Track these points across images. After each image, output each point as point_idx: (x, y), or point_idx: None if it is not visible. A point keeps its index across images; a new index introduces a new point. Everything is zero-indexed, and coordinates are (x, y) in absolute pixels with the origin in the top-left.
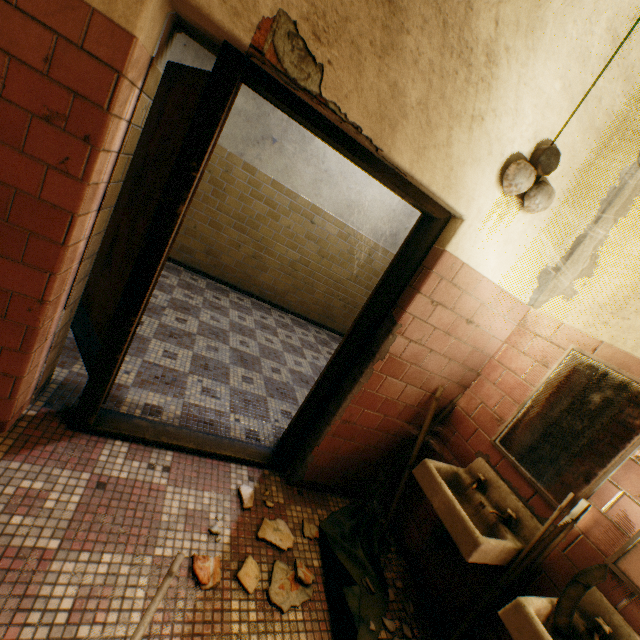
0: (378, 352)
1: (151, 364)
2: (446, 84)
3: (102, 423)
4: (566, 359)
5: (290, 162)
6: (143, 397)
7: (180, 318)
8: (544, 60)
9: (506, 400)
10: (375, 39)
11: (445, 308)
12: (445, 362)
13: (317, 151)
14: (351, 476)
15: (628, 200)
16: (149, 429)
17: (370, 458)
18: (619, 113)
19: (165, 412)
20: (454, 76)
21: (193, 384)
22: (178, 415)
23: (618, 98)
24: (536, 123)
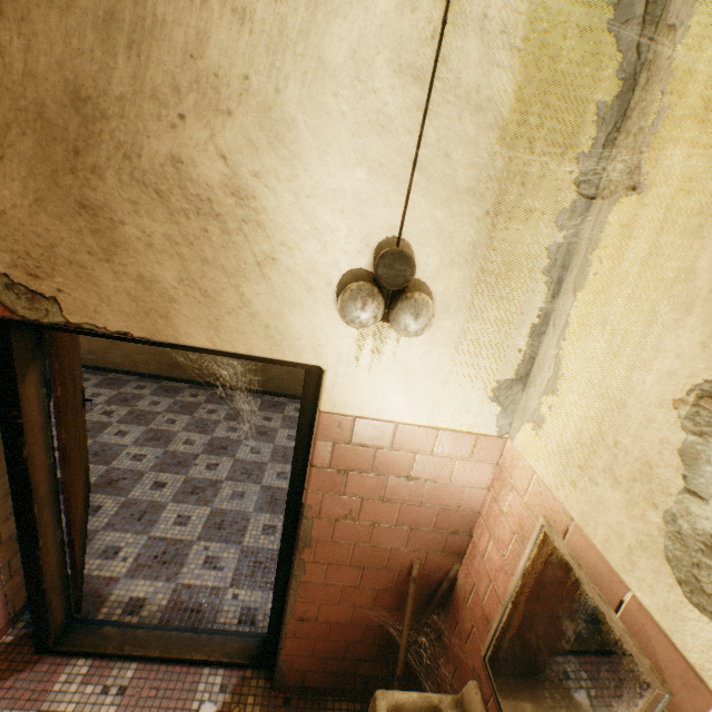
0: (299, 539)
1: (156, 539)
2: (201, 247)
3: (67, 641)
4: (538, 540)
5: None
6: (131, 589)
7: (212, 463)
8: (319, 158)
9: (492, 590)
10: (91, 247)
11: (362, 472)
12: (405, 531)
13: None
14: (350, 675)
15: (584, 259)
16: (115, 638)
17: (365, 653)
18: (496, 153)
19: (149, 605)
20: (205, 235)
21: (196, 555)
22: (163, 606)
23: (479, 137)
24: (357, 228)
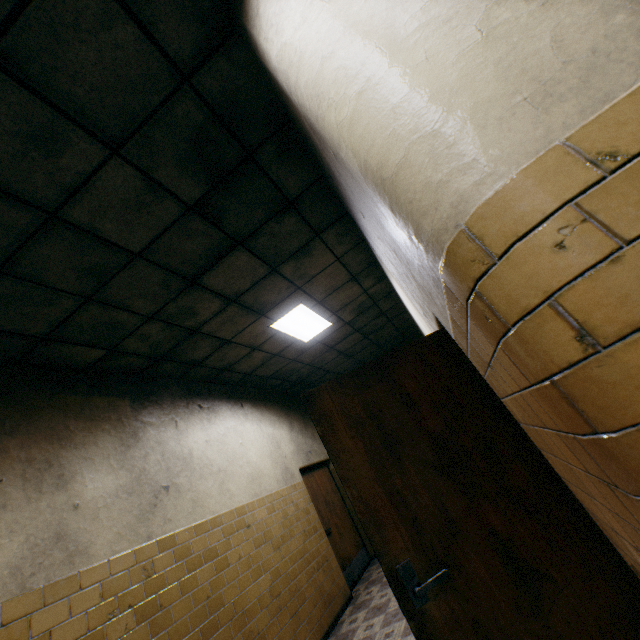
0: None
1: None
2: None
3: None
4: None
5: (192, 492)
6: None
7: None
8: None
9: None
10: None
11: None
12: None
13: (202, 460)
14: None
15: None
16: None
17: None
18: None
19: None
20: None
21: None
22: None
23: None
24: None
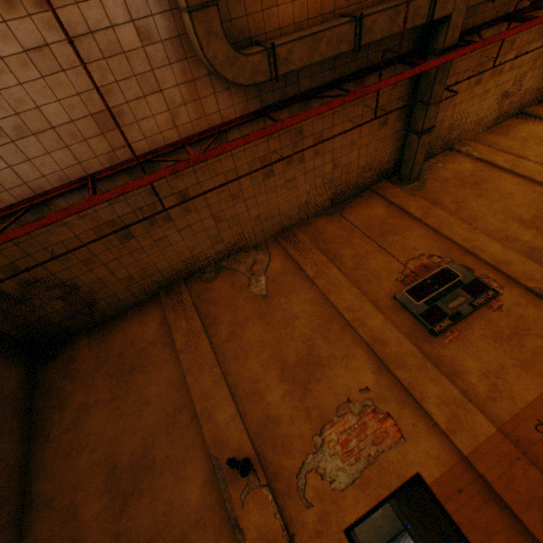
0: None
1: None
2: None
3: None
4: None
5: None
6: None
7: None
8: None
9: None
10: None
11: None
12: None
13: None
14: None
15: None
16: None
17: None
18: None
19: None
20: None
21: None
22: None
23: None
24: None
